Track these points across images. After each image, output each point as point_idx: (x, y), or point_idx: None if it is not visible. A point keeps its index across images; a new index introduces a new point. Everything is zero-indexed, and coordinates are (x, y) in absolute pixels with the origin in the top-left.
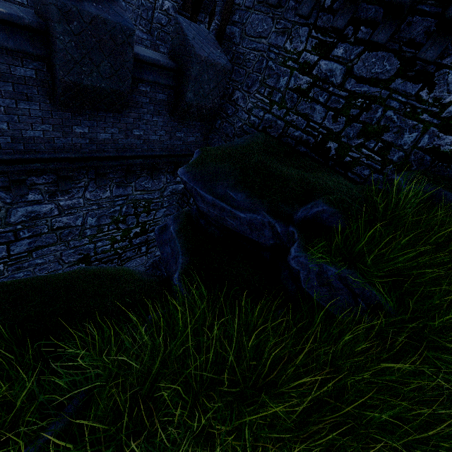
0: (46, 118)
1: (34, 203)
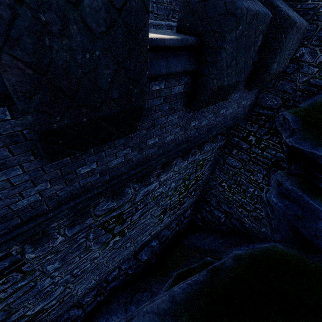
0: (179, 122)
1: (149, 184)
